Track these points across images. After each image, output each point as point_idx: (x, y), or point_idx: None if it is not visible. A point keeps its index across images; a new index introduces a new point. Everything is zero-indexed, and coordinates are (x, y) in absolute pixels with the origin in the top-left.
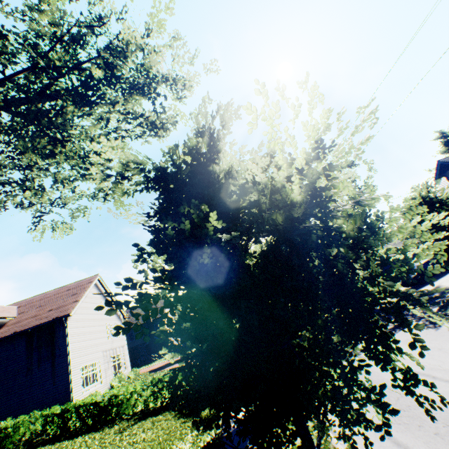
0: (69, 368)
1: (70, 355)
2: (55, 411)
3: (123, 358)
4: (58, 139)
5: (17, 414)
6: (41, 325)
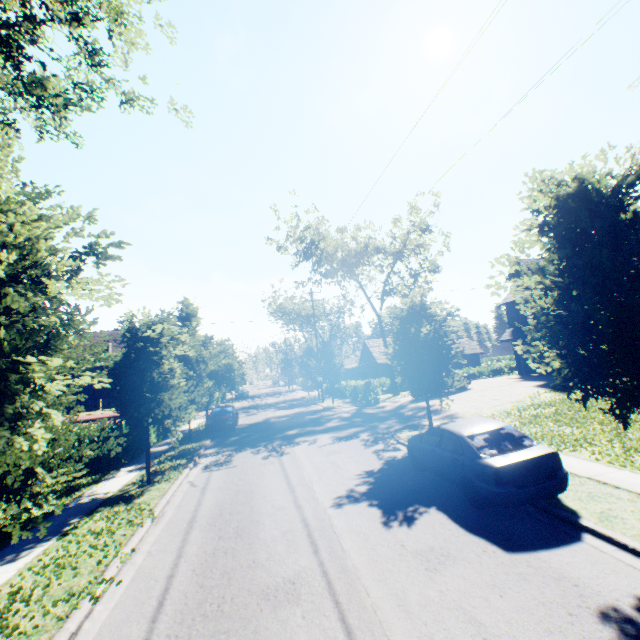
0: None
1: None
2: None
3: None
4: None
5: None
6: None
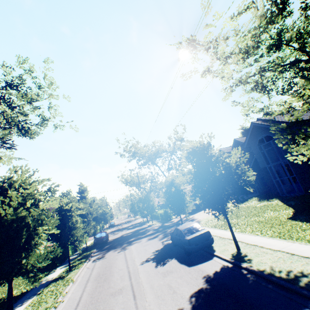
0: None
1: None
2: None
3: None
4: None
5: None
6: None
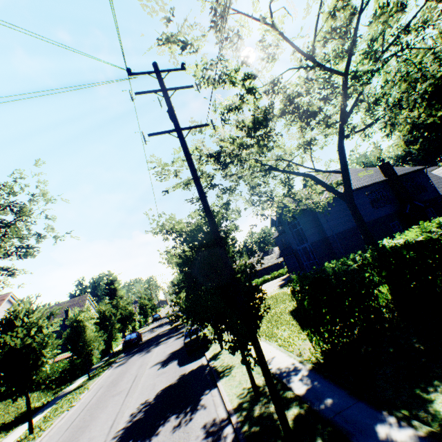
0: None
1: None
2: None
3: None
4: None
5: None
6: None
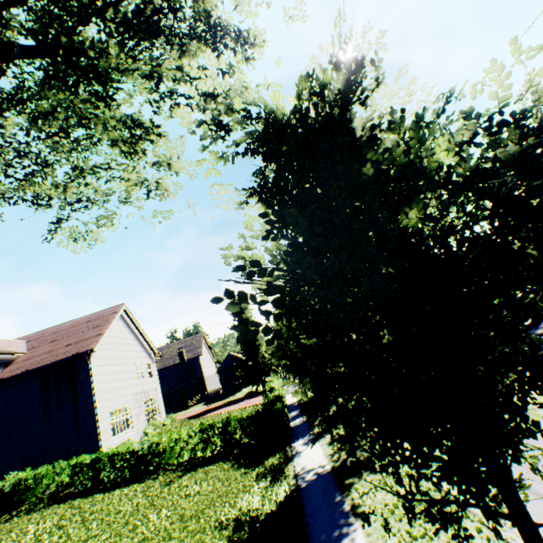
0: (95, 413)
1: (96, 397)
2: (83, 461)
3: (156, 402)
4: (101, 93)
5: (36, 465)
6: (59, 363)
